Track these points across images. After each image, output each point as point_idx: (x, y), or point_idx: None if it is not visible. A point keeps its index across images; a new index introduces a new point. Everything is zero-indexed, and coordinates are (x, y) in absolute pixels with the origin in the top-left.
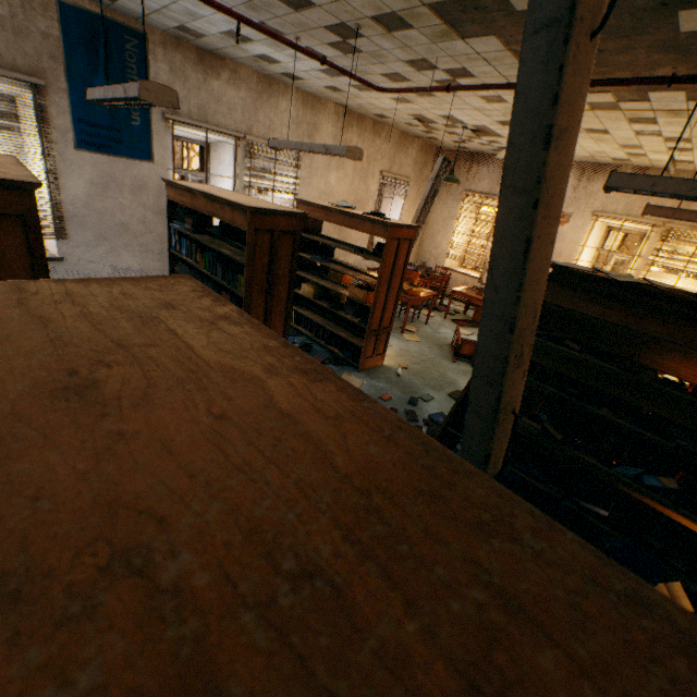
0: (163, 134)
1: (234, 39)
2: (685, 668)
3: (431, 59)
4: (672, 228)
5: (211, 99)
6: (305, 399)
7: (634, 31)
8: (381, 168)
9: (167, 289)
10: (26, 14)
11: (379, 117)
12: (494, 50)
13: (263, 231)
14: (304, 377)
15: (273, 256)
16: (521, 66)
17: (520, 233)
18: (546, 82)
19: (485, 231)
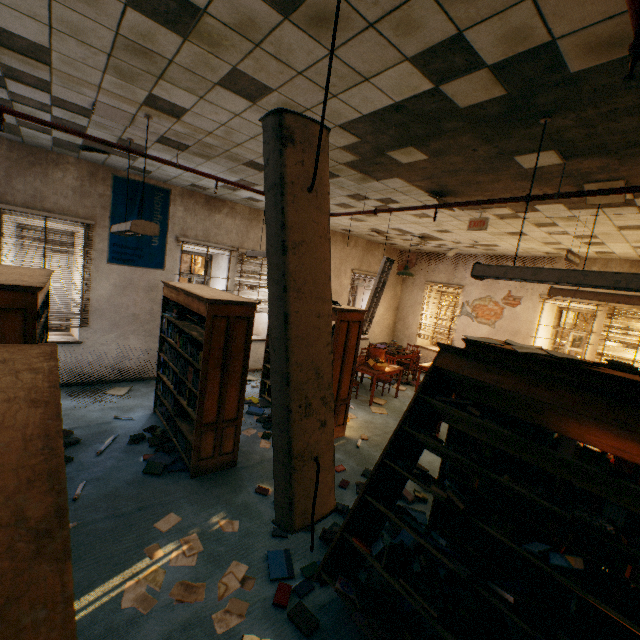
0: (175, 250)
1: (228, 189)
2: (1, 566)
3: (363, 193)
4: (615, 306)
5: (213, 226)
6: (5, 415)
7: (492, 169)
8: (352, 267)
9: (21, 351)
10: (91, 184)
11: (346, 231)
12: (403, 186)
13: (220, 316)
14: (30, 404)
15: (229, 336)
16: (266, 208)
17: (280, 309)
18: (277, 216)
19: (450, 313)
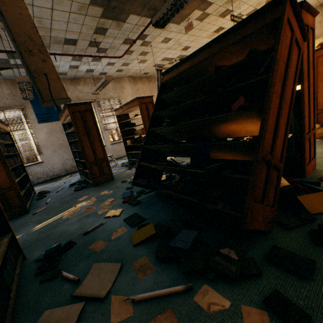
0: None
1: (74, 69)
2: None
3: (127, 37)
4: None
5: (79, 93)
6: None
7: None
8: None
9: None
10: (15, 90)
11: (146, 74)
12: (138, 20)
13: (76, 112)
14: None
15: (84, 120)
16: None
17: None
18: None
19: None
